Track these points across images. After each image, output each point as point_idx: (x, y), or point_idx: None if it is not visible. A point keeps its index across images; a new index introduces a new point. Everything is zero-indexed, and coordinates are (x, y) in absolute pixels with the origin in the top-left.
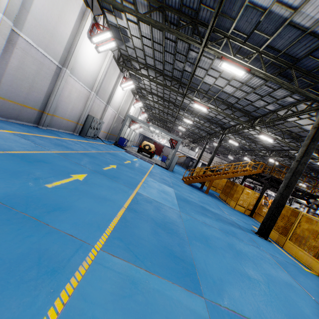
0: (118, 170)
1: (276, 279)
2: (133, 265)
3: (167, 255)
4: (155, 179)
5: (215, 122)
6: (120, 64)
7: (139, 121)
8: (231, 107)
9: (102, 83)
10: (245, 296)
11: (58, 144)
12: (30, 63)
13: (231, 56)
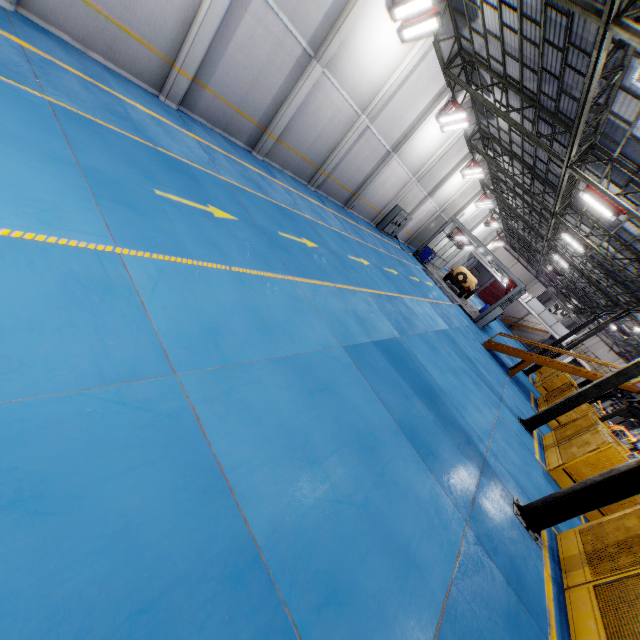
0: (397, 277)
1: (472, 400)
2: (376, 305)
3: (395, 320)
4: (434, 309)
5: (619, 281)
6: (472, 144)
7: (466, 233)
8: (636, 261)
9: (433, 168)
10: (427, 362)
11: (356, 231)
12: (366, 149)
13: (602, 187)
